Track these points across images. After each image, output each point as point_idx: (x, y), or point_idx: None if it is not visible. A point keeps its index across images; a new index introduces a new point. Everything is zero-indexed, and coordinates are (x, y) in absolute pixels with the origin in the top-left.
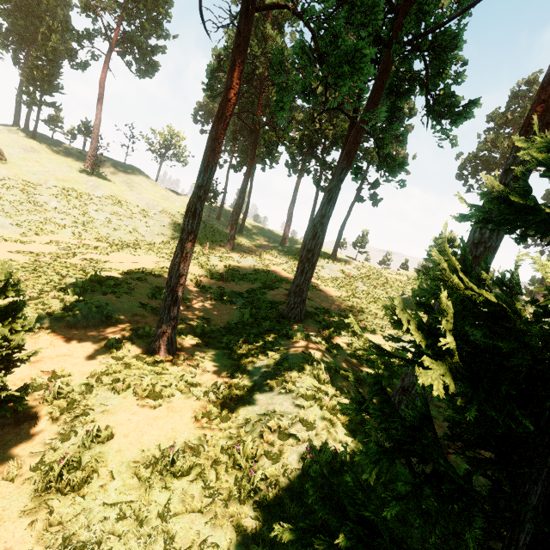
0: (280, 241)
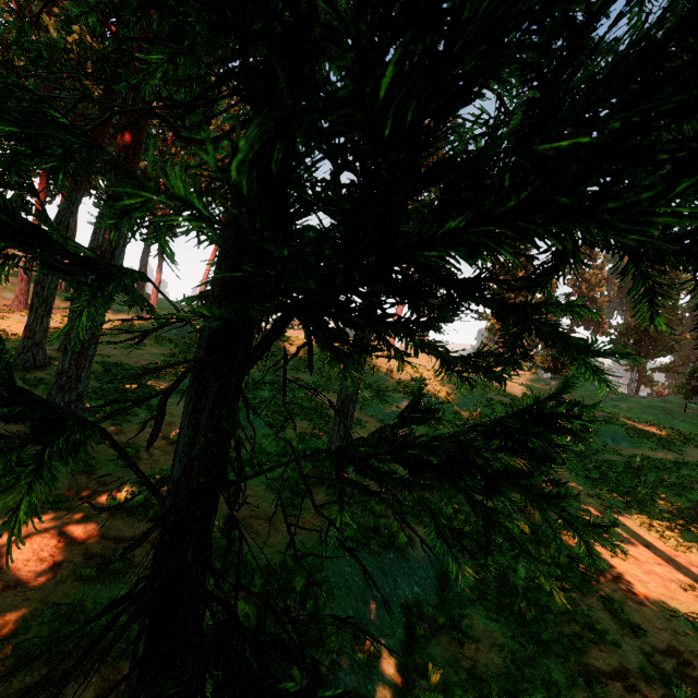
0: None
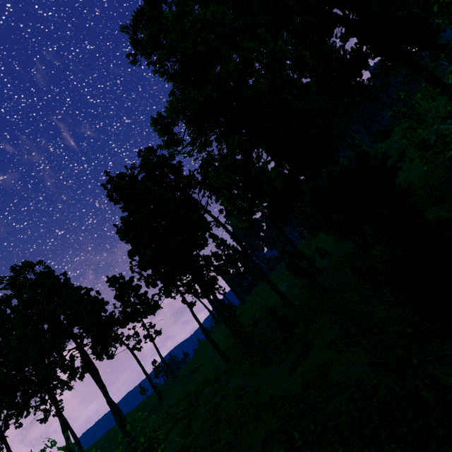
0: (112, 436)
